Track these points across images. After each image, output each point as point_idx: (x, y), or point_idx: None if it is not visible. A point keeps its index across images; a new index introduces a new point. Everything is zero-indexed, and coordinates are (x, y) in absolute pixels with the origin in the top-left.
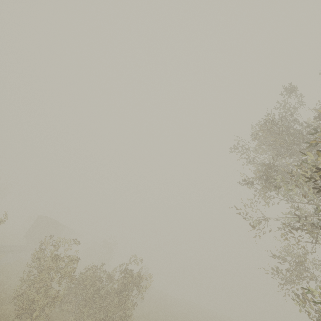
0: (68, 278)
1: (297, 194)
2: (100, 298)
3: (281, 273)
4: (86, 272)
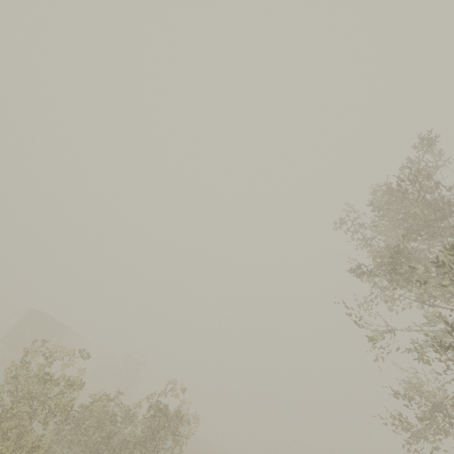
0: (61, 414)
1: (440, 296)
2: (110, 452)
3: (407, 423)
4: (91, 404)
